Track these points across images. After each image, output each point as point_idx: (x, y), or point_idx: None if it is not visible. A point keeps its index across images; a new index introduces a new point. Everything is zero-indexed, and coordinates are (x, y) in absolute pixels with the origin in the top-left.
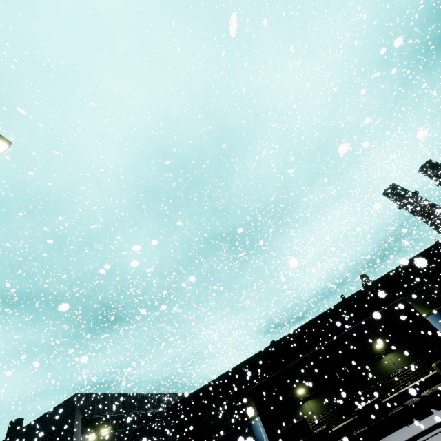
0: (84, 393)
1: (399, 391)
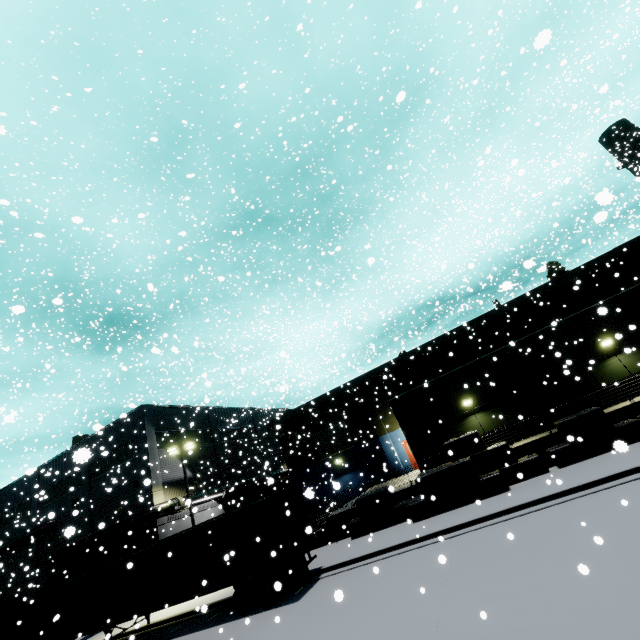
0: (153, 405)
1: (631, 401)
